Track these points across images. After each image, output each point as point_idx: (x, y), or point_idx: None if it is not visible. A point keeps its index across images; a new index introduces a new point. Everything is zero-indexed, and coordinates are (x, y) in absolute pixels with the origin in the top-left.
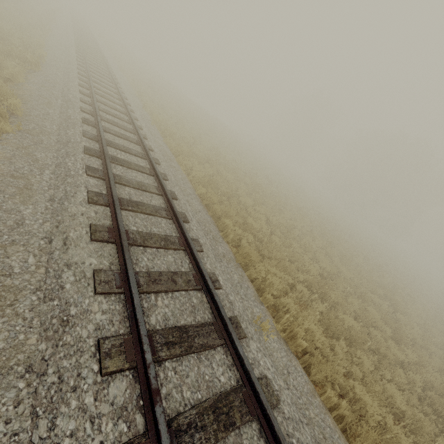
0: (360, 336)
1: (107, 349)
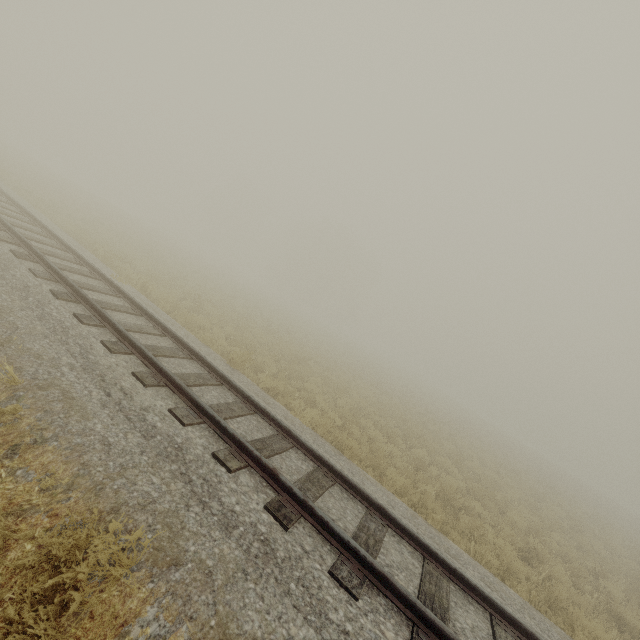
0: (220, 316)
1: (1, 236)
